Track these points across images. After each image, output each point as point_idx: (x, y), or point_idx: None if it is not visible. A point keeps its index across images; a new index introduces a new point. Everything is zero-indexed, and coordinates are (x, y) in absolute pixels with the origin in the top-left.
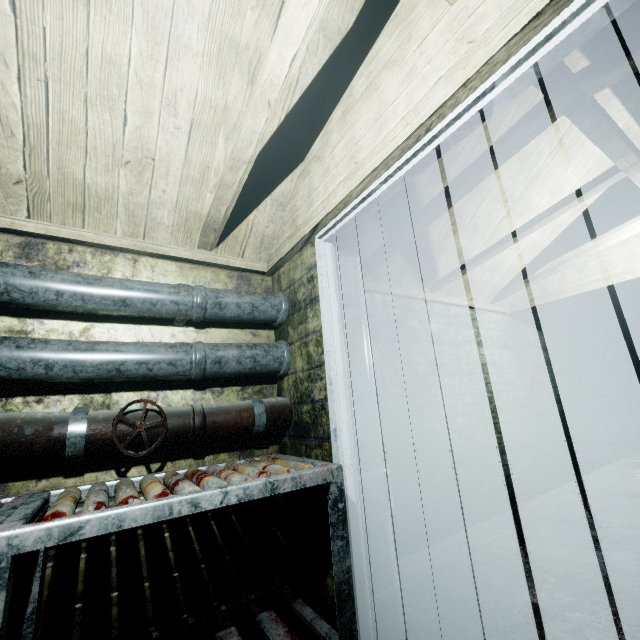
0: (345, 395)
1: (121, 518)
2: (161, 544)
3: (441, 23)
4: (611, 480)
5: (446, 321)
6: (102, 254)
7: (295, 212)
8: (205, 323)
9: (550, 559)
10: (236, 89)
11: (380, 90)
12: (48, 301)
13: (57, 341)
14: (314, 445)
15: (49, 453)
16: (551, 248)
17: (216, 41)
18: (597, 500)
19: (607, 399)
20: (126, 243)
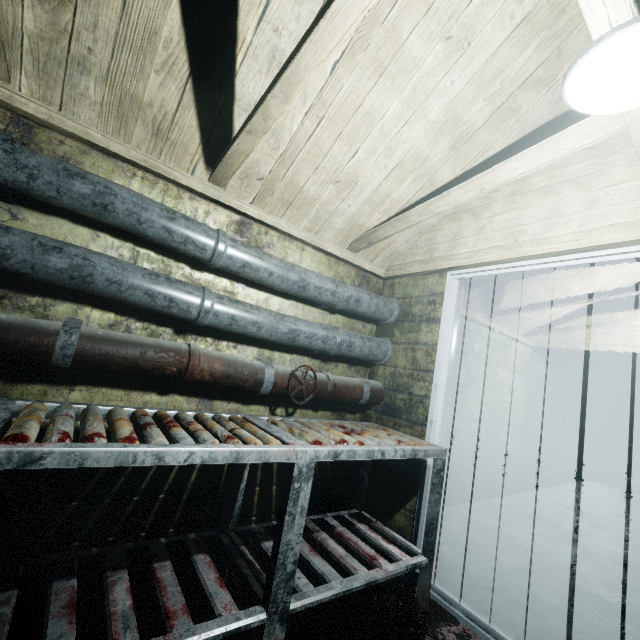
0: (443, 398)
1: (355, 453)
2: (285, 464)
3: (632, 183)
4: (564, 497)
5: (487, 343)
6: (284, 240)
7: (433, 244)
8: (336, 310)
9: (523, 539)
10: (440, 149)
11: (558, 197)
12: (262, 278)
13: (263, 309)
14: (404, 425)
15: (251, 389)
16: (591, 306)
17: (447, 115)
18: (554, 509)
19: (578, 434)
20: (303, 235)
